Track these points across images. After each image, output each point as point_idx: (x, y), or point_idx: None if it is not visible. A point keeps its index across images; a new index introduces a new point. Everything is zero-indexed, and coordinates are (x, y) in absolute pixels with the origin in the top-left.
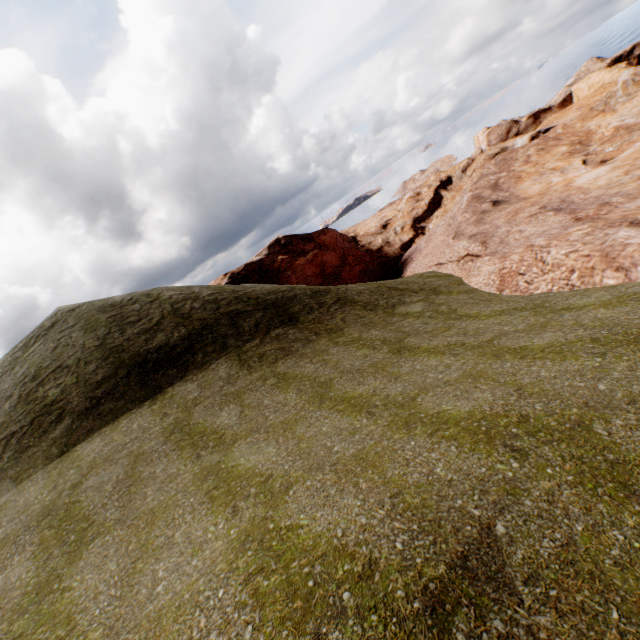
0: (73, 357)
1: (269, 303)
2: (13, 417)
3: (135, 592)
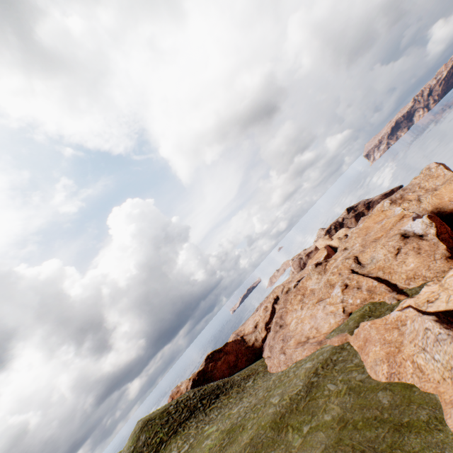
0: (159, 427)
1: (210, 392)
2: (149, 450)
3: (202, 446)
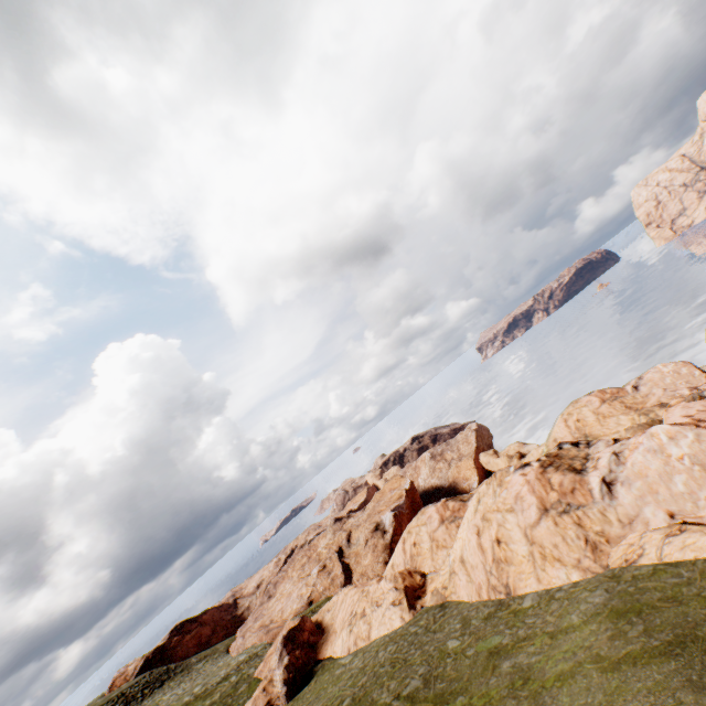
0: None
1: (156, 676)
2: None
3: None
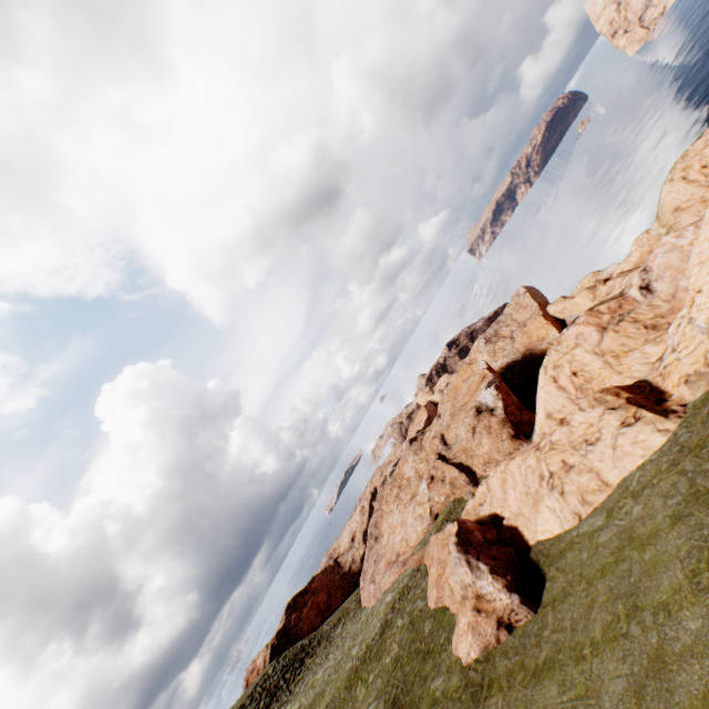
0: None
1: (293, 658)
2: None
3: None
